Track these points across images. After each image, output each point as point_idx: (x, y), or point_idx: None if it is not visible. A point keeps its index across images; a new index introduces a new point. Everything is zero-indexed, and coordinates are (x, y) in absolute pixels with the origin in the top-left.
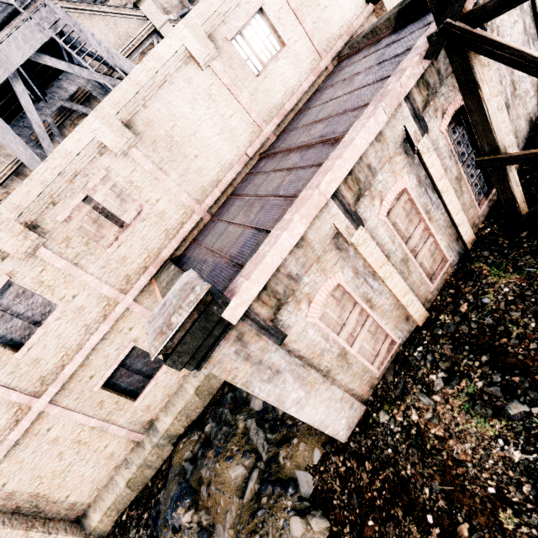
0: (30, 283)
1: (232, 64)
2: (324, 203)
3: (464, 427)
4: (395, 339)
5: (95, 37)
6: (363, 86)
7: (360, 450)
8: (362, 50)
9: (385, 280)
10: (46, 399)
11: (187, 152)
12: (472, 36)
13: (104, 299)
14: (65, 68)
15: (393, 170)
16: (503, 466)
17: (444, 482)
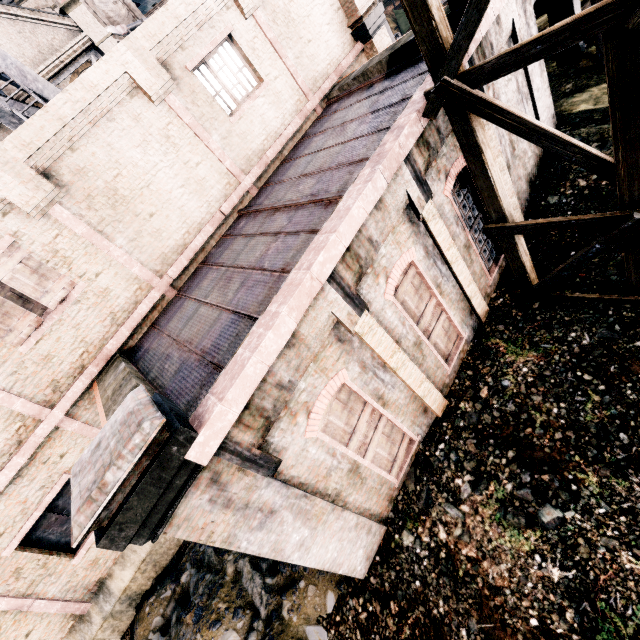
0: None
1: (196, 99)
2: (318, 289)
3: (497, 543)
4: (414, 437)
5: None
6: (357, 136)
7: (383, 586)
8: (354, 94)
9: (397, 371)
10: None
11: (139, 209)
12: (472, 97)
13: (17, 419)
14: None
15: (398, 241)
16: (543, 590)
17: (482, 619)
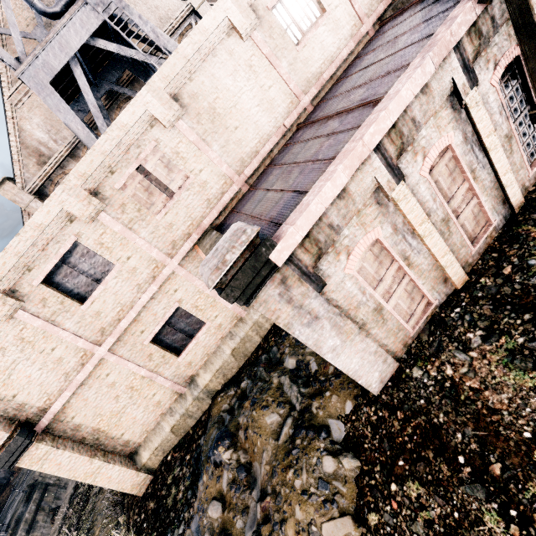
0: (93, 244)
1: (272, 34)
2: (367, 154)
3: (501, 379)
4: (432, 300)
5: (142, 18)
6: (407, 45)
7: (392, 401)
8: (407, 11)
9: (424, 238)
10: (106, 348)
11: (228, 124)
12: None
13: (153, 262)
14: (116, 50)
15: (438, 125)
16: None
17: (477, 428)
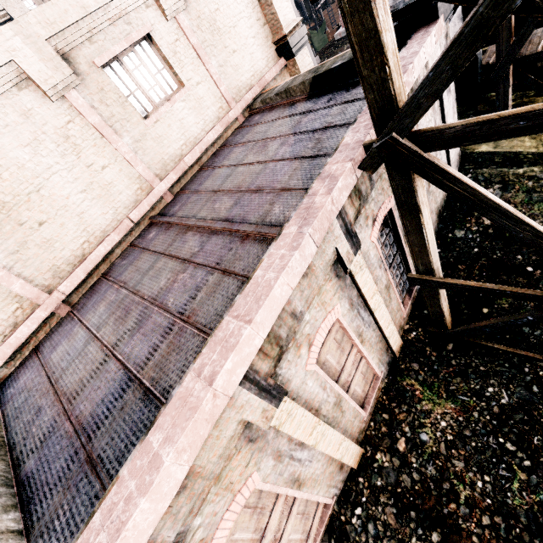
0: None
1: (105, 98)
2: (223, 405)
3: None
4: (329, 502)
5: None
6: (279, 159)
7: None
8: (276, 109)
9: (317, 445)
10: None
11: (24, 217)
12: (422, 160)
13: None
14: None
15: (323, 301)
16: None
17: None
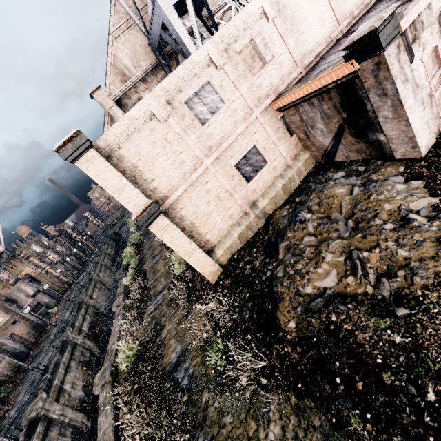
0: (216, 85)
1: None
2: None
3: None
4: None
5: None
6: None
7: (437, 153)
8: None
9: None
10: (211, 160)
11: (300, 29)
12: None
13: (246, 108)
14: None
15: None
16: None
17: None
